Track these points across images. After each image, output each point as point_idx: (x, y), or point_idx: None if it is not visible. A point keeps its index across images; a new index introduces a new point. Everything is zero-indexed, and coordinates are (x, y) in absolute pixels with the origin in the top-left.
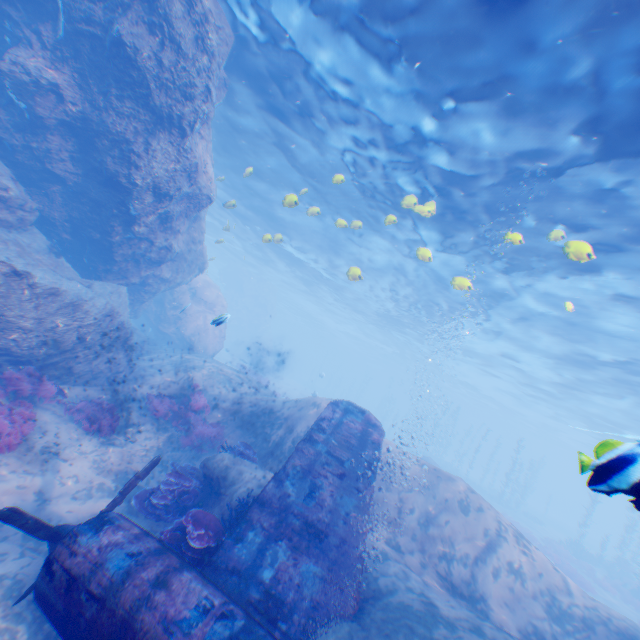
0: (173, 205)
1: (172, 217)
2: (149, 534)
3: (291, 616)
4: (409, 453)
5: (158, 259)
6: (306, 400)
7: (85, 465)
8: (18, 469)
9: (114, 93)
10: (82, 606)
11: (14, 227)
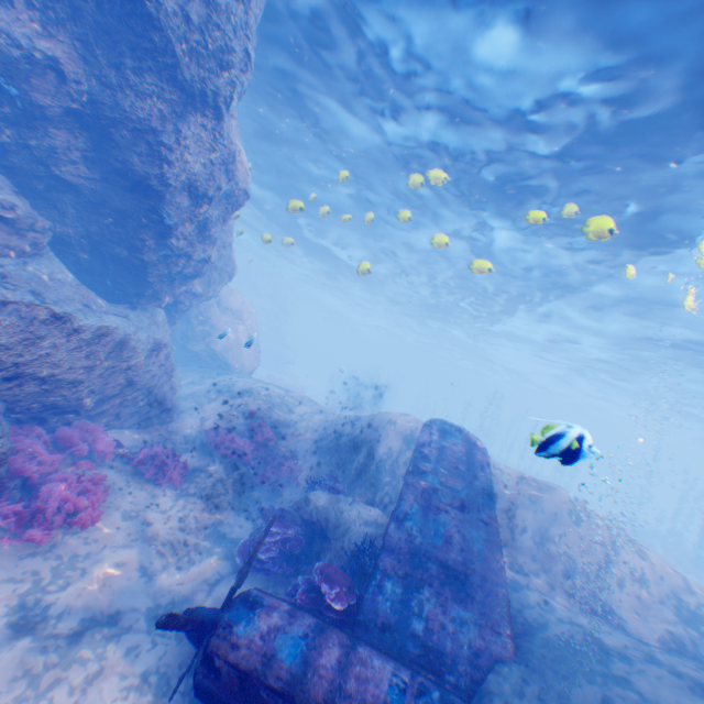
0: (209, 207)
1: (208, 222)
2: (300, 608)
3: (457, 667)
4: (503, 466)
5: (193, 273)
6: (379, 418)
7: (171, 525)
8: (109, 544)
9: (130, 66)
10: (264, 703)
11: (26, 254)
